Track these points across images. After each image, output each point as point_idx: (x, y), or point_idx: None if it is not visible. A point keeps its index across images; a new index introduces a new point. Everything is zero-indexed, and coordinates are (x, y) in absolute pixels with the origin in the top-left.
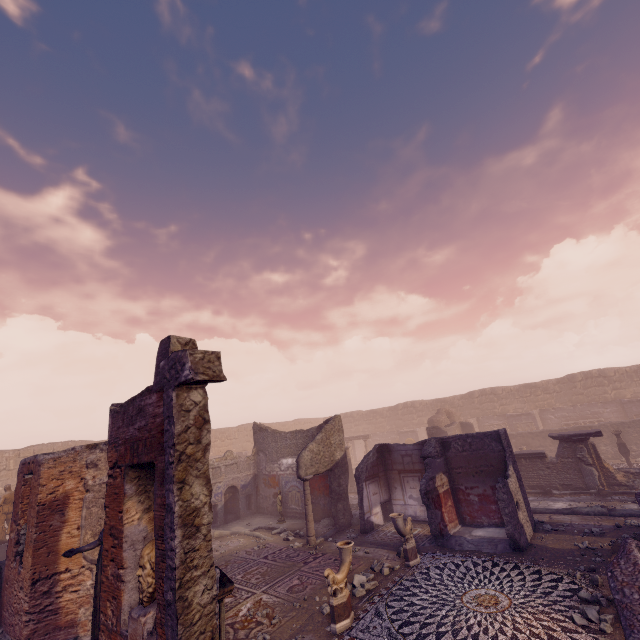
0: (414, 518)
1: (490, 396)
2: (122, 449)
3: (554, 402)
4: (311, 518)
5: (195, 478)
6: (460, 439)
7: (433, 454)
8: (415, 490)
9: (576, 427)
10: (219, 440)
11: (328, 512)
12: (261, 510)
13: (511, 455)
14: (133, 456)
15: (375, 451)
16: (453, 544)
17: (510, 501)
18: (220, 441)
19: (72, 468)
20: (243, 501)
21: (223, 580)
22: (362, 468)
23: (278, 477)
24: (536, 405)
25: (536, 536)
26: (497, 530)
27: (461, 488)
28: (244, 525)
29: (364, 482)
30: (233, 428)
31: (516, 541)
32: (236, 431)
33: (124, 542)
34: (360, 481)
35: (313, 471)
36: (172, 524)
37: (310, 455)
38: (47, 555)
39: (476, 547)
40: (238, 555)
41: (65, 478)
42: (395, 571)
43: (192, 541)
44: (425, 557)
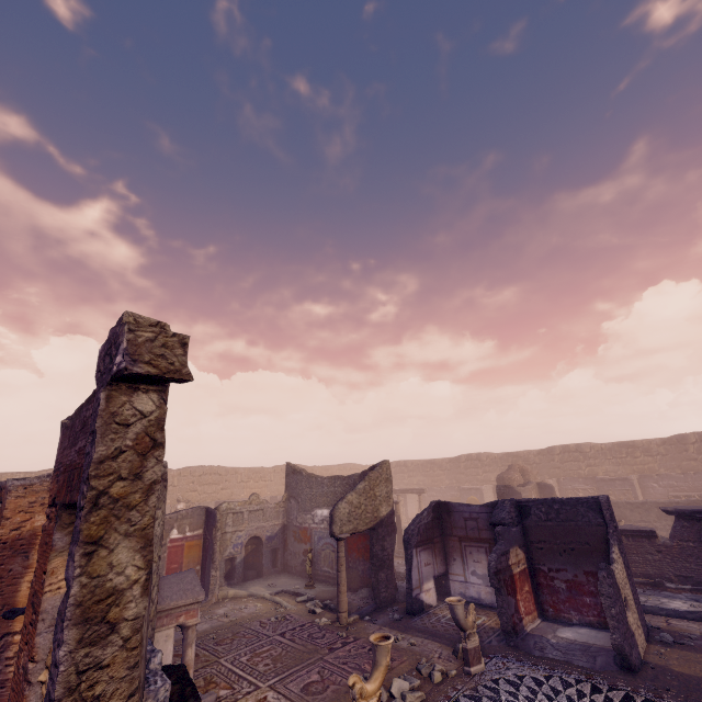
0: (477, 601)
1: (574, 454)
2: (61, 480)
3: (657, 467)
4: (344, 588)
5: (123, 537)
6: (544, 504)
7: (507, 521)
8: (480, 565)
9: (691, 501)
10: (252, 481)
11: (367, 581)
12: (288, 569)
13: (616, 532)
14: (67, 491)
15: (430, 510)
16: (531, 647)
17: (617, 597)
18: (253, 482)
19: (45, 499)
20: (267, 556)
21: (185, 693)
22: (413, 530)
23: (310, 531)
24: (633, 469)
25: (651, 649)
26: (593, 633)
27: (542, 569)
28: (266, 585)
29: (414, 548)
30: (269, 468)
31: (626, 657)
32: (272, 472)
33: (40, 620)
34: (409, 547)
35: (350, 528)
36: (64, 617)
37: (348, 508)
38: (1, 608)
39: (564, 656)
40: (250, 626)
41: (35, 511)
42: (450, 679)
43: (97, 650)
44: (492, 662)
